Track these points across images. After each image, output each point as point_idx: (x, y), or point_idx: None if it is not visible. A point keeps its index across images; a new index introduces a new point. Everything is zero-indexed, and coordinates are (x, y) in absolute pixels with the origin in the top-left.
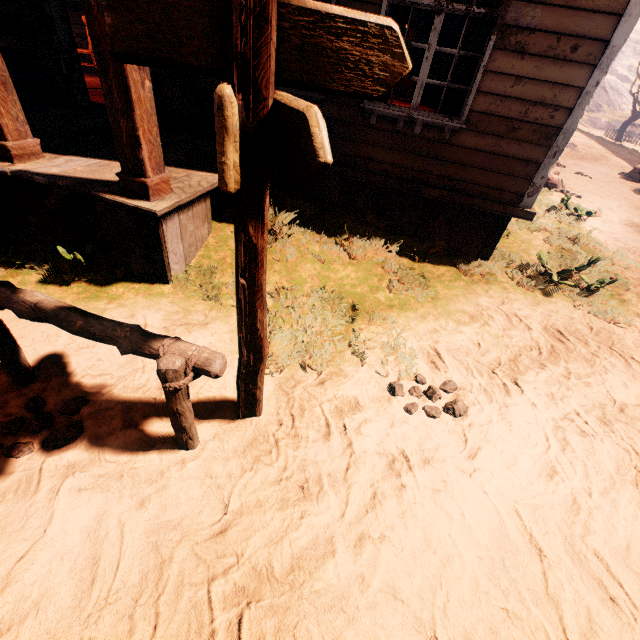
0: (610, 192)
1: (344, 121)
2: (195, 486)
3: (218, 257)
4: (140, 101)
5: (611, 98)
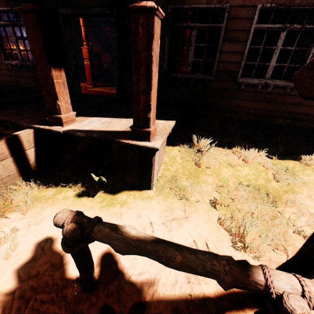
0: None
1: (224, 89)
2: None
3: (173, 169)
4: (153, 84)
5: None
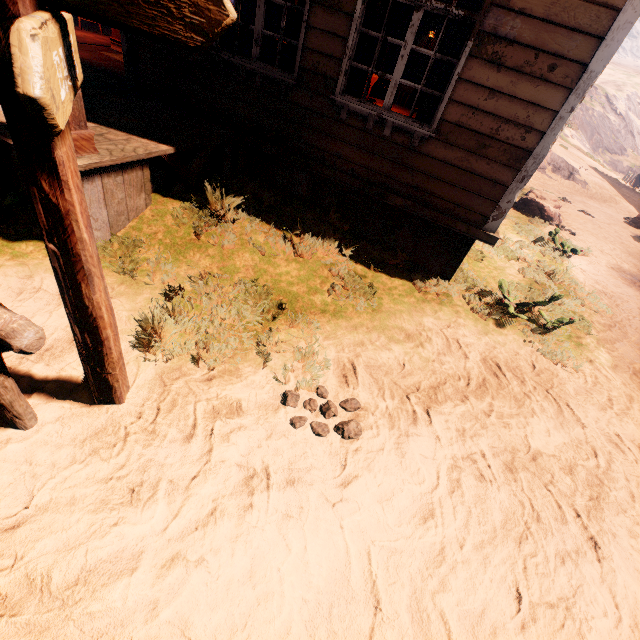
0: (608, 234)
1: (315, 111)
2: (6, 471)
3: (150, 231)
4: None
5: (637, 143)
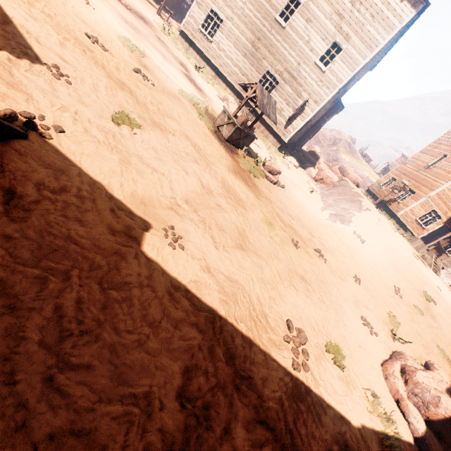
0: None
1: None
2: (153, 10)
3: None
4: None
5: None
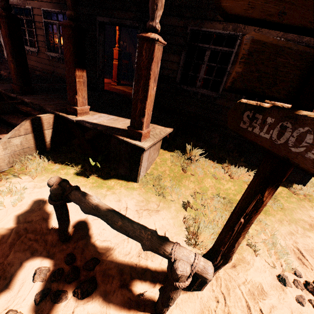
0: None
1: (228, 107)
2: None
3: (161, 170)
4: (150, 96)
5: None
